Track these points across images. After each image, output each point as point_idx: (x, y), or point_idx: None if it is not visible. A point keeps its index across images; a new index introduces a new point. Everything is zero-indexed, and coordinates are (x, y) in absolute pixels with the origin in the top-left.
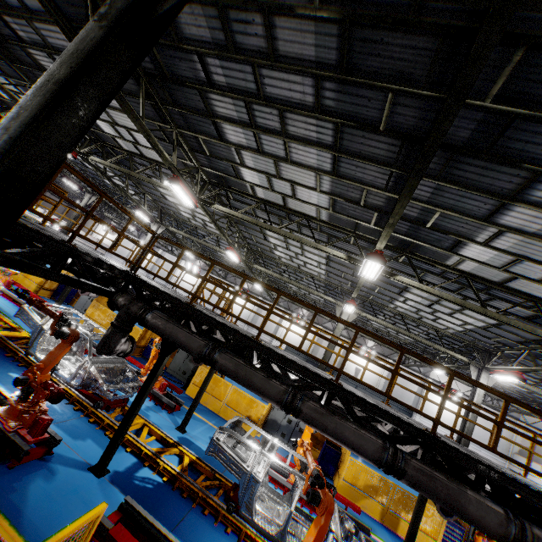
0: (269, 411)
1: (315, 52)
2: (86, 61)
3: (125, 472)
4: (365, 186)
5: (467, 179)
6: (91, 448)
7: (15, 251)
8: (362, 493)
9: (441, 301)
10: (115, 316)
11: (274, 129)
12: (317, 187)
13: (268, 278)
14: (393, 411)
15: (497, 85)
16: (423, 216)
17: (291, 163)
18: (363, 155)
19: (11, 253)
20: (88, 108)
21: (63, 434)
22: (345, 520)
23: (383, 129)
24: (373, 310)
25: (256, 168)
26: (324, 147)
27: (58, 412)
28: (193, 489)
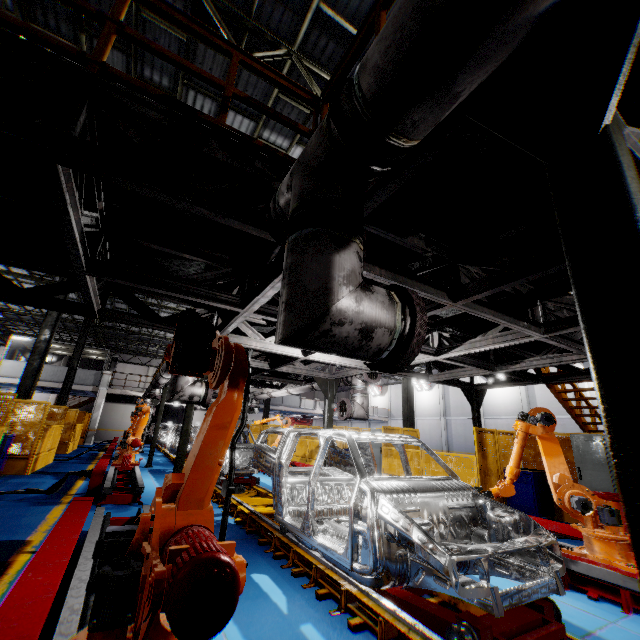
0: None
1: None
2: None
3: None
4: None
5: None
6: None
7: None
8: None
9: None
10: (420, 454)
11: None
12: None
13: None
14: None
15: None
16: None
17: None
18: None
19: None
20: None
21: None
22: None
23: None
24: None
25: None
26: None
27: None
28: None
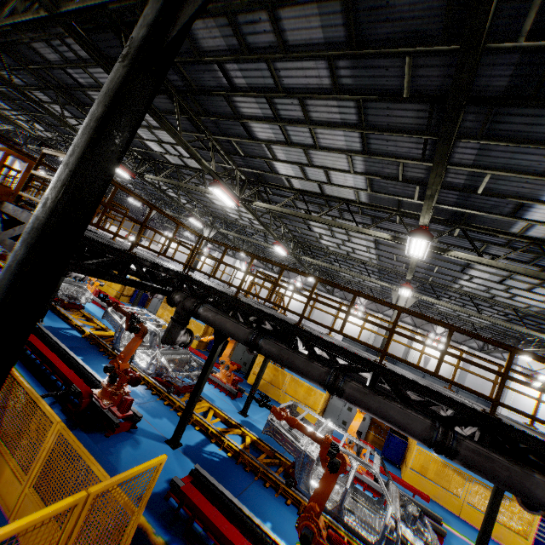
0: (329, 399)
1: (323, 34)
2: (116, 97)
3: (195, 447)
4: (400, 160)
5: (515, 133)
6: (167, 425)
7: (91, 262)
8: (432, 483)
9: (514, 275)
10: None
11: (298, 119)
12: (350, 169)
13: (320, 268)
14: (451, 394)
15: (528, 20)
16: (472, 181)
17: (320, 149)
18: (392, 127)
19: (88, 264)
20: (122, 136)
21: (144, 413)
22: (407, 504)
23: (407, 96)
24: (435, 292)
25: (288, 160)
26: (350, 127)
27: (140, 396)
28: (255, 465)
